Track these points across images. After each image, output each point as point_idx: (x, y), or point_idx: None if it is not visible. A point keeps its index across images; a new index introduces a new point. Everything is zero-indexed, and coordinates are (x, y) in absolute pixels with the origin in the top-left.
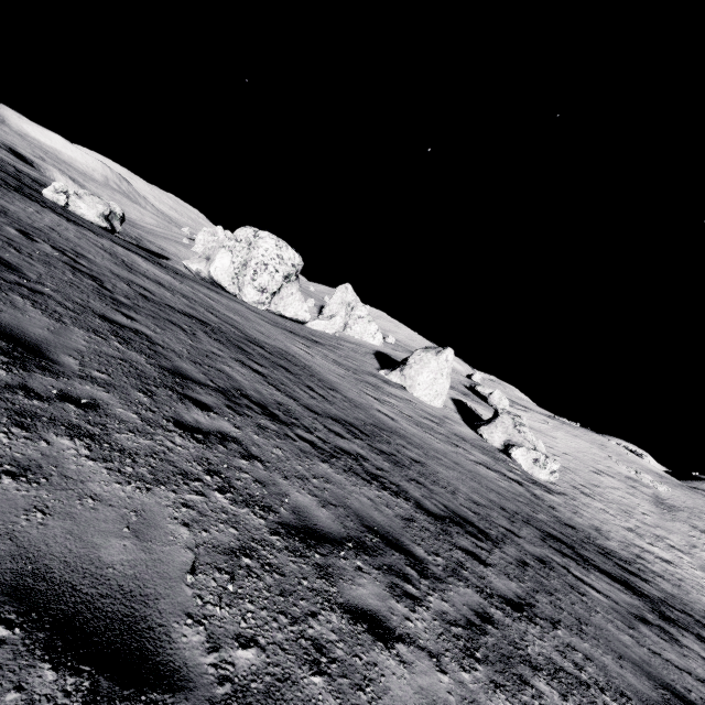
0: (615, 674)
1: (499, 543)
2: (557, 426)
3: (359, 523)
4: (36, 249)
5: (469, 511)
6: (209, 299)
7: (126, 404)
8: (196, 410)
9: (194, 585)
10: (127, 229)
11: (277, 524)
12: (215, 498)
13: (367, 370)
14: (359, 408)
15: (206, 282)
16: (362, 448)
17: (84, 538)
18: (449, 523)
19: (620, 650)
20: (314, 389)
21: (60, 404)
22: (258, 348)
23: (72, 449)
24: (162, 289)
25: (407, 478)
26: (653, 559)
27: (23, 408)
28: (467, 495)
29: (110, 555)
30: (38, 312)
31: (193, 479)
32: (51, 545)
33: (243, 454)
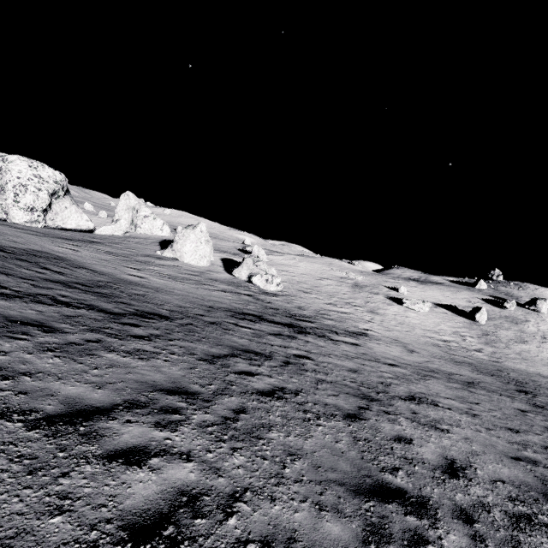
0: (199, 350)
1: (175, 319)
2: (302, 260)
3: (3, 319)
4: None
5: (165, 310)
6: None
7: None
8: None
9: None
10: None
11: None
12: None
13: (143, 253)
14: (104, 275)
15: None
16: (71, 292)
17: None
18: (128, 315)
19: (225, 344)
20: (51, 269)
21: None
22: None
23: None
24: None
25: (109, 302)
26: (335, 313)
27: None
28: (177, 304)
29: None
30: None
31: None
32: None
33: None
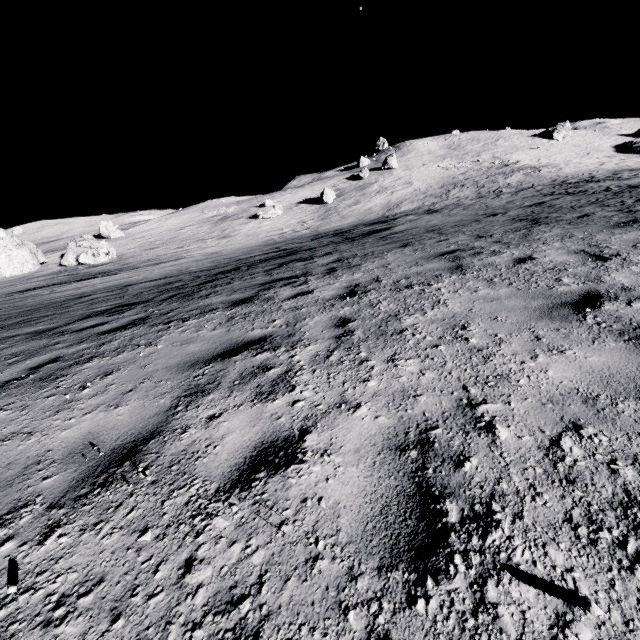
0: None
1: None
2: (171, 217)
3: None
4: None
5: None
6: None
7: None
8: None
9: None
10: None
11: None
12: None
13: None
14: None
15: None
16: None
17: None
18: None
19: None
20: None
21: None
22: None
23: None
24: None
25: None
26: (171, 254)
27: None
28: None
29: None
30: None
31: None
32: None
33: None
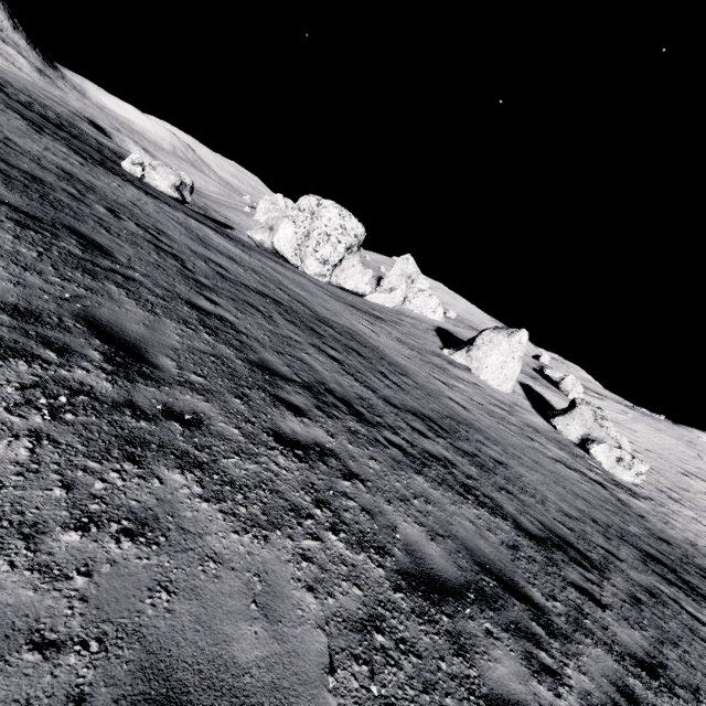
0: None
1: (605, 572)
2: (638, 418)
3: (471, 560)
4: (123, 228)
5: (564, 527)
6: (276, 273)
7: (226, 416)
8: (290, 416)
9: (336, 689)
10: (194, 199)
11: (396, 574)
12: (330, 542)
13: (430, 349)
14: (432, 396)
15: (269, 253)
16: (447, 450)
17: (213, 626)
18: (552, 548)
19: None
20: (387, 375)
21: (165, 424)
22: (328, 329)
23: (184, 488)
24: (235, 265)
25: (496, 487)
26: None
27: (132, 433)
28: (556, 504)
29: (244, 652)
30: (132, 303)
31: (304, 516)
32: (181, 645)
33: (344, 472)
